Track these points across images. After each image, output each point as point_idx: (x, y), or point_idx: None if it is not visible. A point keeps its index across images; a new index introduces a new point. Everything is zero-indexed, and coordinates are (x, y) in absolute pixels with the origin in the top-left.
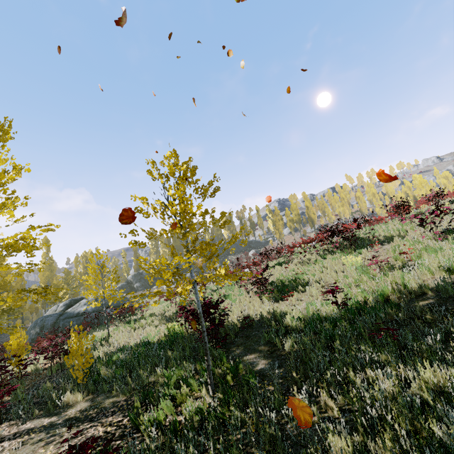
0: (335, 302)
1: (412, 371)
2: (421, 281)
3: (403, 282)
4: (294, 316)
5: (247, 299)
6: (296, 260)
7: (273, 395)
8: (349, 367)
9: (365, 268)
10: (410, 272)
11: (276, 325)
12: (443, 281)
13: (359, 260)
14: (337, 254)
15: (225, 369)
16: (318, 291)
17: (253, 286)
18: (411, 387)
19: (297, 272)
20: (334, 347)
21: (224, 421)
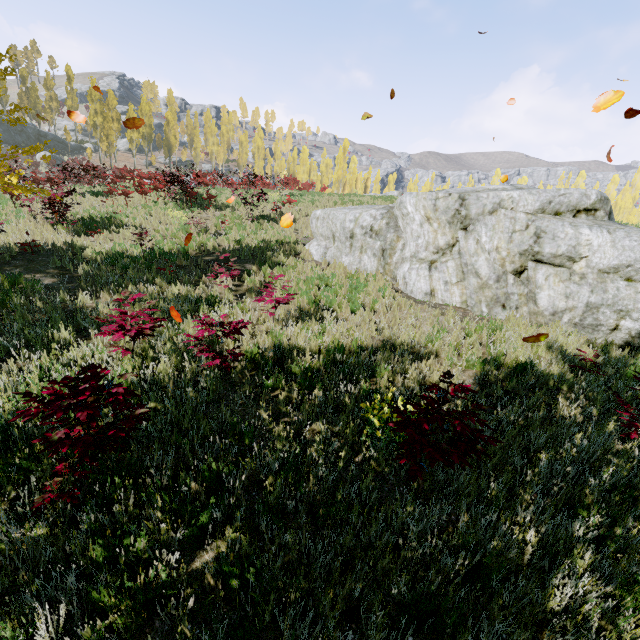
0: (141, 244)
1: (171, 287)
2: (215, 244)
3: (205, 243)
4: (97, 251)
5: (32, 224)
6: (120, 197)
7: (59, 293)
8: (130, 282)
9: (187, 226)
10: (215, 237)
11: (73, 256)
12: (225, 247)
13: (184, 217)
14: (171, 205)
15: (0, 281)
16: (134, 236)
17: (44, 211)
18: (165, 294)
19: (117, 211)
20: (127, 276)
21: (4, 306)
